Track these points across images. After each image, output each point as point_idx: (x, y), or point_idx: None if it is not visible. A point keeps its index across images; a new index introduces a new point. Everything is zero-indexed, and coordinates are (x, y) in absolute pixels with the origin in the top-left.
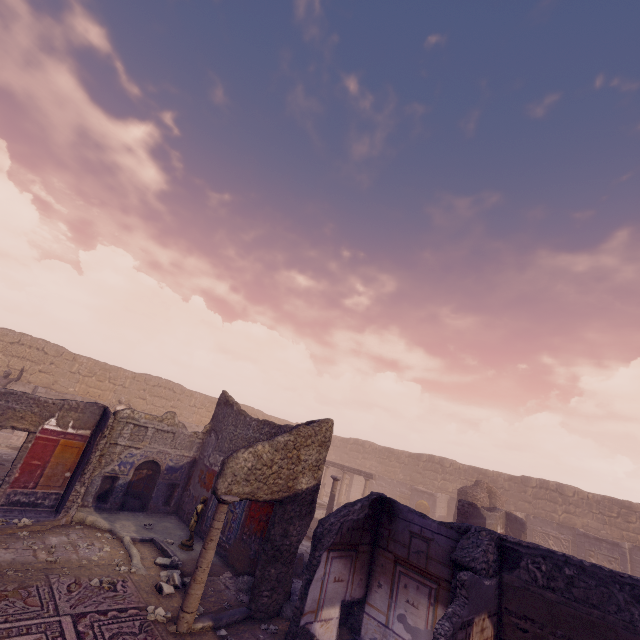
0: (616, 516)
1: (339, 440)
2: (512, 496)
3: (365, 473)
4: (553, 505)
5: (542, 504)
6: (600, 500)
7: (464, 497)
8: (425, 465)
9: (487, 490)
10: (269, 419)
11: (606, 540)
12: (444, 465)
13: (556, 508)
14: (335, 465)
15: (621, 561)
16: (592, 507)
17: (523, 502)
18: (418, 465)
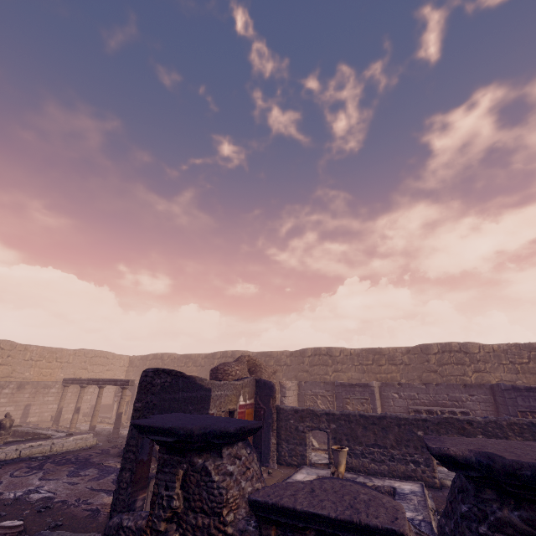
0: (372, 363)
1: (139, 359)
2: (293, 370)
3: (121, 381)
4: (325, 368)
5: (317, 370)
6: (359, 353)
7: (215, 375)
8: (219, 362)
9: (251, 364)
10: (26, 349)
11: (358, 384)
12: (236, 357)
13: (327, 370)
14: (90, 382)
15: (371, 400)
16: (354, 361)
17: (302, 372)
18: (213, 364)
